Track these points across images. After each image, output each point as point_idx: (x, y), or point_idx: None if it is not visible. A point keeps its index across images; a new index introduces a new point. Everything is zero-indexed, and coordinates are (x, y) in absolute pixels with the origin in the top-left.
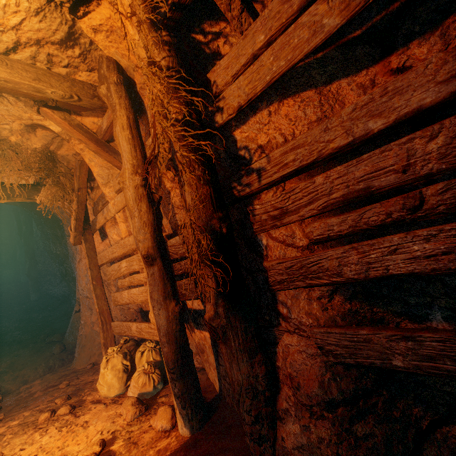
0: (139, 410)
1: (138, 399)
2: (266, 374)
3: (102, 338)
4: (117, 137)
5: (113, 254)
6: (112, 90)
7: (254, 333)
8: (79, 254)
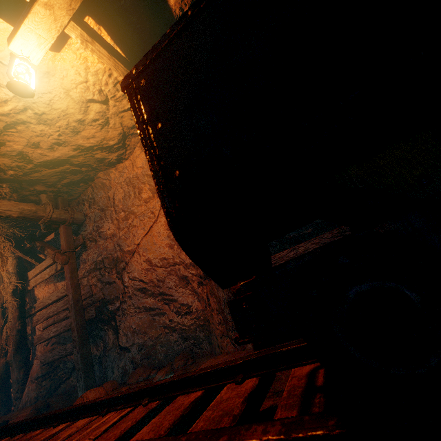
0: None
1: None
2: (24, 374)
3: None
4: None
5: None
6: None
7: (24, 361)
8: None
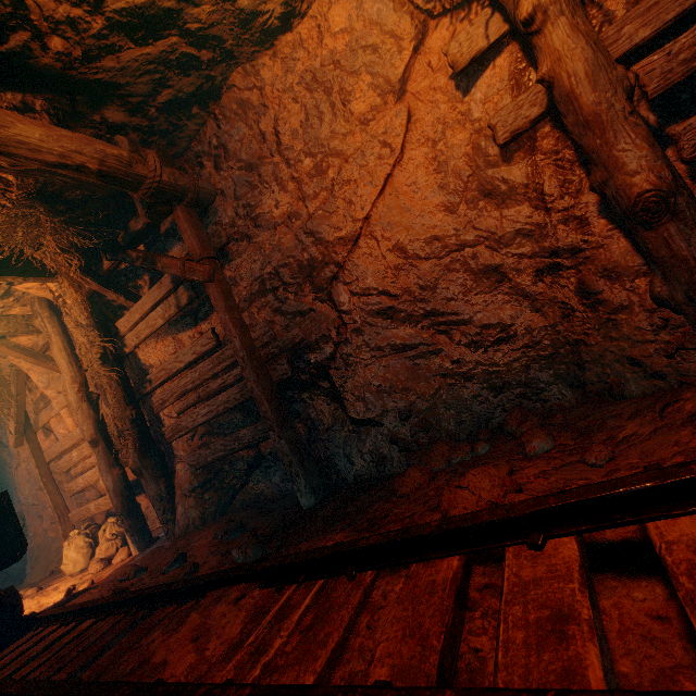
0: (104, 563)
1: (103, 558)
2: (166, 487)
3: (61, 530)
4: (55, 358)
5: (63, 447)
6: (46, 322)
7: (159, 468)
8: (16, 458)
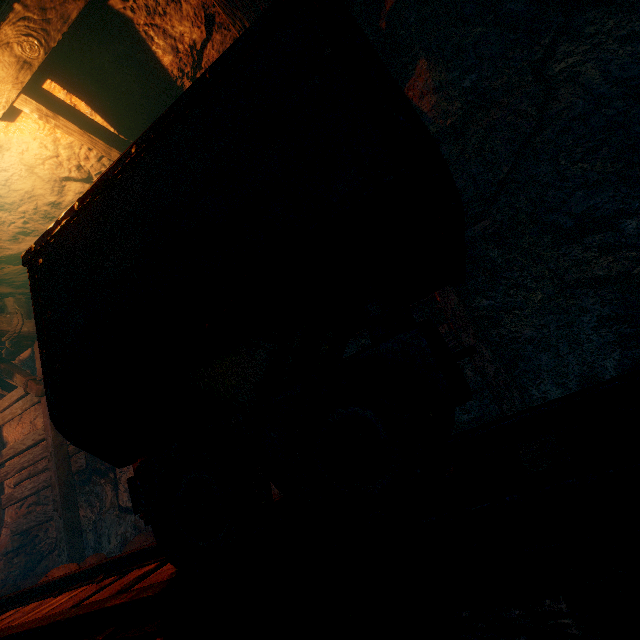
0: None
1: None
2: None
3: None
4: None
5: None
6: None
7: None
8: None
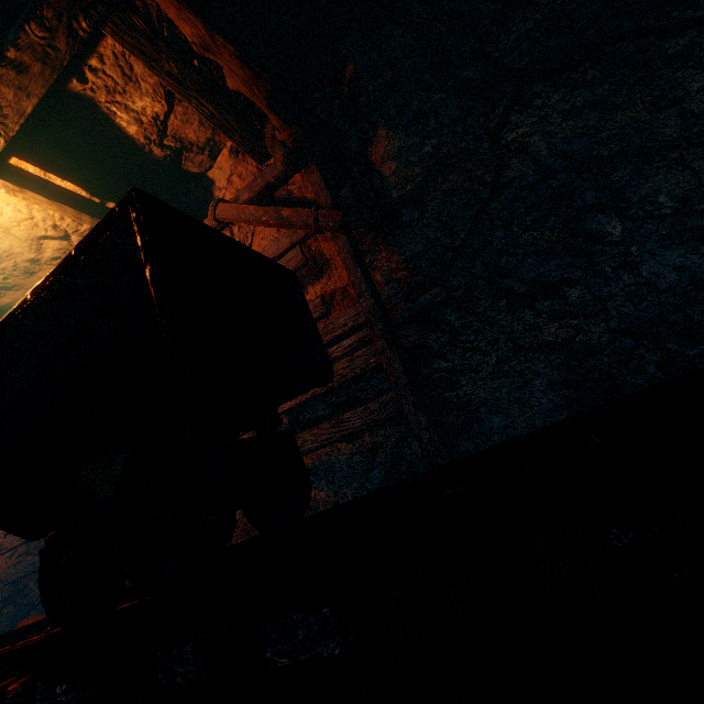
0: None
1: None
2: None
3: None
4: None
5: None
6: None
7: None
8: None
